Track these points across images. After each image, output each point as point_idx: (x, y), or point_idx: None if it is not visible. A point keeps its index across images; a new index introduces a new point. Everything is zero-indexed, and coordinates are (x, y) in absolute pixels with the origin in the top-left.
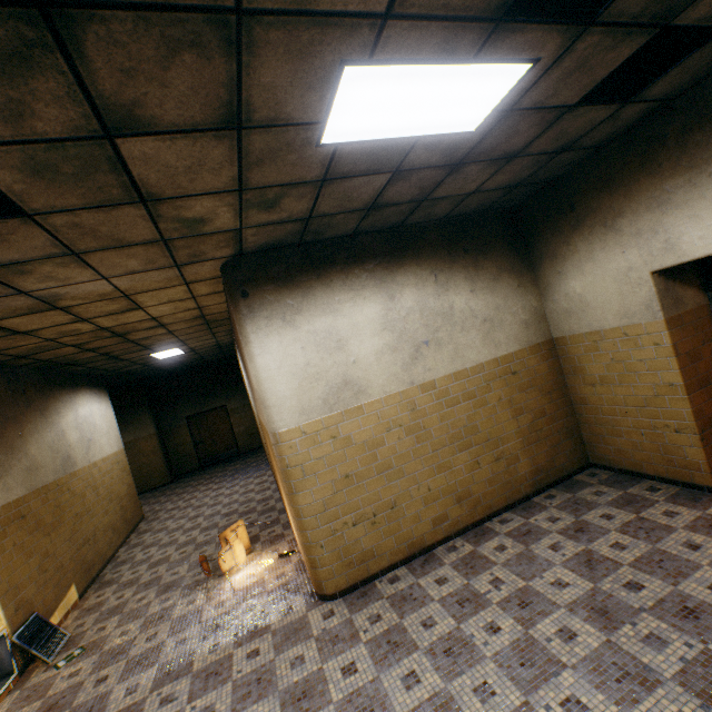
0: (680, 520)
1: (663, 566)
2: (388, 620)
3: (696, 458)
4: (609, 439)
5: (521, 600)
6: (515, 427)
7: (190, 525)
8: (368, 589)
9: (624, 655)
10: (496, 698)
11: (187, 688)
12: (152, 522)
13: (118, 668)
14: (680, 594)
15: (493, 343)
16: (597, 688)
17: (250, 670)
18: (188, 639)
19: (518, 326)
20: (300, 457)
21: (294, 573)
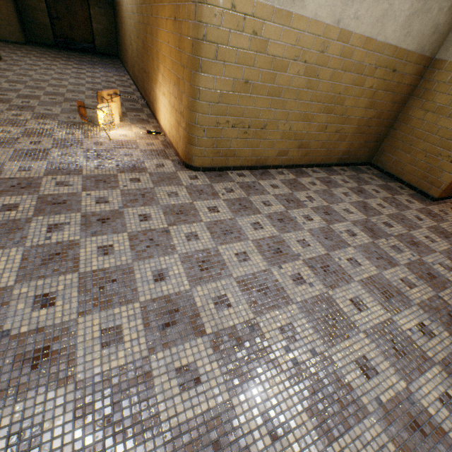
0: (414, 206)
1: (403, 222)
2: (239, 194)
3: (445, 181)
4: (398, 153)
5: (325, 211)
6: (361, 116)
7: (55, 83)
8: (223, 174)
9: (381, 250)
10: (311, 248)
11: (80, 182)
12: (12, 66)
13: (6, 152)
14: (410, 235)
15: (408, 29)
16: (366, 259)
17: (134, 188)
18: (73, 155)
19: (431, 27)
20: (219, 35)
21: (162, 146)
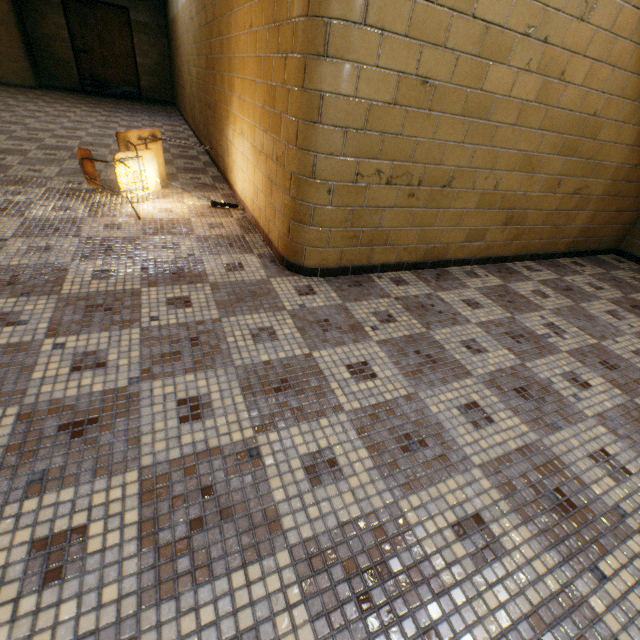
0: None
1: None
2: (407, 325)
3: None
4: None
5: (601, 359)
6: (621, 161)
7: (64, 134)
8: (363, 280)
9: None
10: (635, 480)
11: (47, 314)
12: (1, 112)
13: None
14: None
15: None
16: None
17: (175, 323)
18: (53, 250)
19: None
20: None
21: (238, 229)
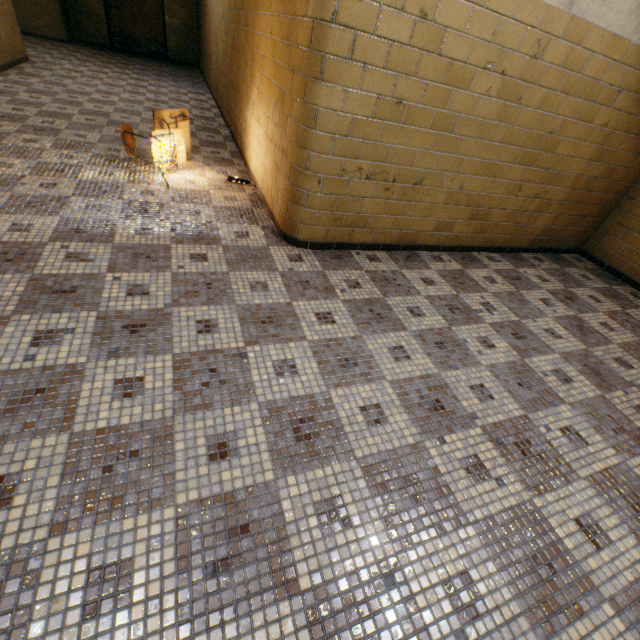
0: None
1: None
2: (369, 292)
3: None
4: (634, 237)
5: (514, 331)
6: (579, 173)
7: (100, 98)
8: (343, 255)
9: (618, 414)
10: (494, 402)
11: (106, 256)
12: (42, 70)
13: None
14: None
15: None
16: (595, 430)
17: (196, 272)
18: (104, 209)
19: None
20: (361, 14)
21: (248, 203)
